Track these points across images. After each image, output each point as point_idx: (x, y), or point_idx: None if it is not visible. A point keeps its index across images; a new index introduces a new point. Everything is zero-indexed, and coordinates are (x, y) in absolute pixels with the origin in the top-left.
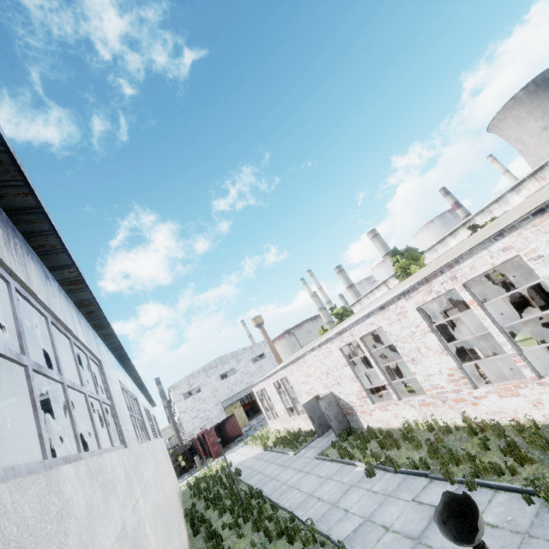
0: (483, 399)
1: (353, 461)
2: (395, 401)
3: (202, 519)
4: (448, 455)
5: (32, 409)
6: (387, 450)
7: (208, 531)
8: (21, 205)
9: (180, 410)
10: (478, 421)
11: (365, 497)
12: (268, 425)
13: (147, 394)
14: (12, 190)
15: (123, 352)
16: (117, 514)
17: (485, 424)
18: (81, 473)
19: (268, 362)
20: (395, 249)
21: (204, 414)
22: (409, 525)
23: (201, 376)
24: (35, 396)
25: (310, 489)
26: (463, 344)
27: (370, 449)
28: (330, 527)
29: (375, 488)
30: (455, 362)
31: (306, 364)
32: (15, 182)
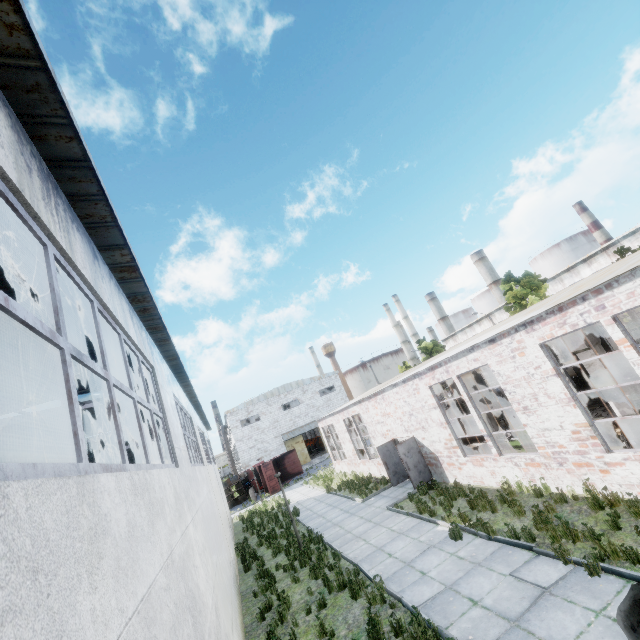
0: (617, 466)
1: (434, 518)
2: (494, 457)
3: (255, 556)
4: (562, 529)
5: (67, 401)
6: (478, 512)
7: (261, 569)
8: (64, 154)
9: (236, 438)
10: (607, 493)
11: (448, 562)
12: (332, 465)
13: (203, 415)
14: (53, 130)
15: (178, 363)
16: (163, 539)
17: (617, 497)
18: (124, 487)
19: (338, 396)
20: (509, 273)
21: (262, 445)
22: (504, 603)
23: (261, 403)
24: (72, 386)
25: (380, 542)
26: (587, 398)
27: (456, 508)
28: (402, 589)
29: (461, 553)
30: (585, 417)
31: (385, 401)
32: (57, 119)
